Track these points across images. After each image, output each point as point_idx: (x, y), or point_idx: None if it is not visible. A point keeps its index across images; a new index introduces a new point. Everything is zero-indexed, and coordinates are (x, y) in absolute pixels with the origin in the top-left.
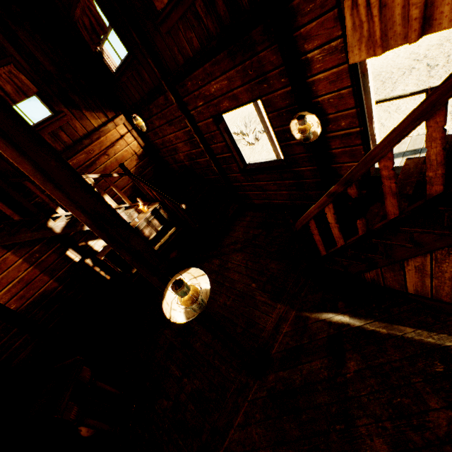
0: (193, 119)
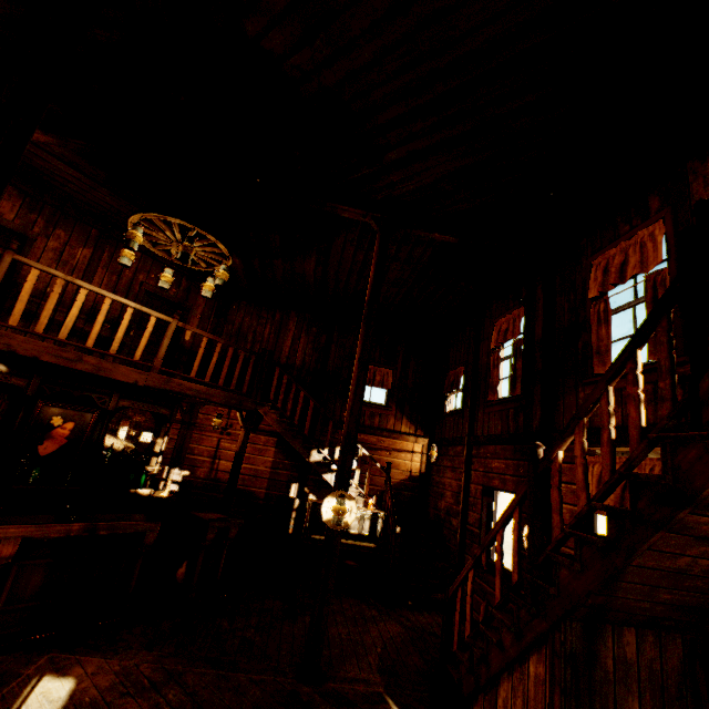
0: (470, 478)
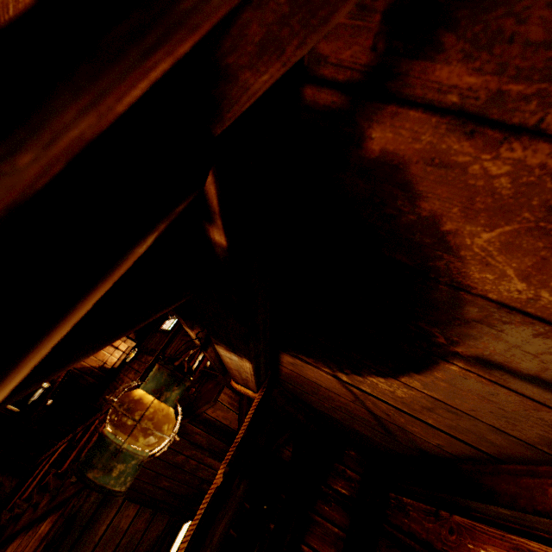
0: None
